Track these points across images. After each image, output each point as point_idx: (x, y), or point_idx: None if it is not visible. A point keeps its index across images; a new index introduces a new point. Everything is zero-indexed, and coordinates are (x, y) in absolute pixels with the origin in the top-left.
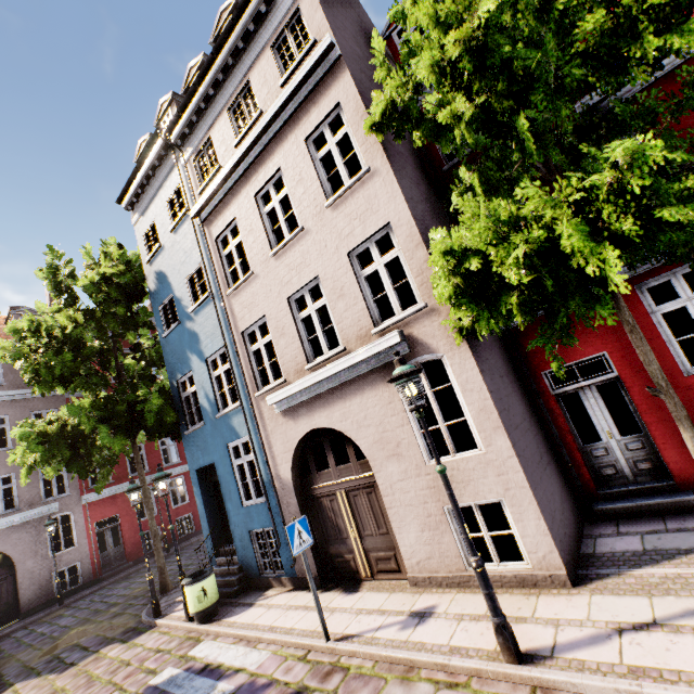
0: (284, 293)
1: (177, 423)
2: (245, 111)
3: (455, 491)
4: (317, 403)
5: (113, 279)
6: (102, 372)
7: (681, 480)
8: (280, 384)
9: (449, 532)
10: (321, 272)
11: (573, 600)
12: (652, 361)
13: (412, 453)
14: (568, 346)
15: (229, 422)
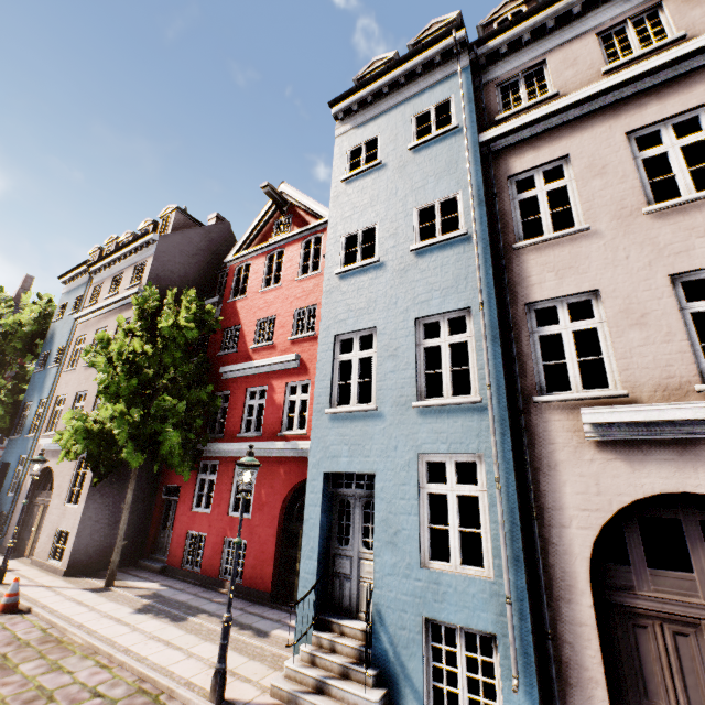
0: (78, 389)
1: (11, 428)
2: (118, 284)
3: (64, 521)
4: (56, 454)
5: (24, 326)
6: (21, 359)
7: (169, 559)
8: (51, 435)
9: (53, 540)
10: (90, 389)
11: (54, 579)
12: (129, 493)
13: (64, 497)
14: (176, 476)
15: (28, 442)
